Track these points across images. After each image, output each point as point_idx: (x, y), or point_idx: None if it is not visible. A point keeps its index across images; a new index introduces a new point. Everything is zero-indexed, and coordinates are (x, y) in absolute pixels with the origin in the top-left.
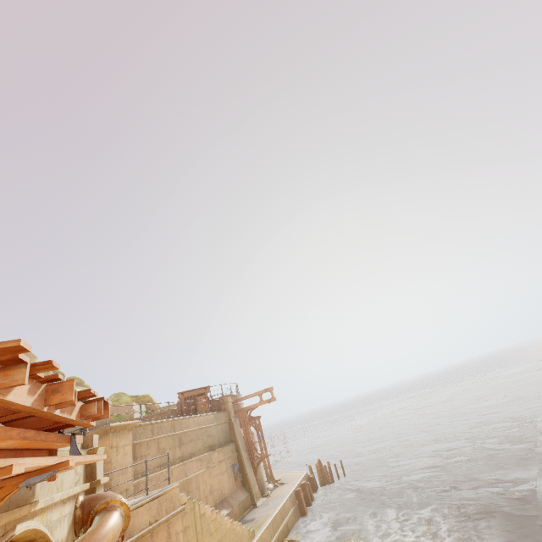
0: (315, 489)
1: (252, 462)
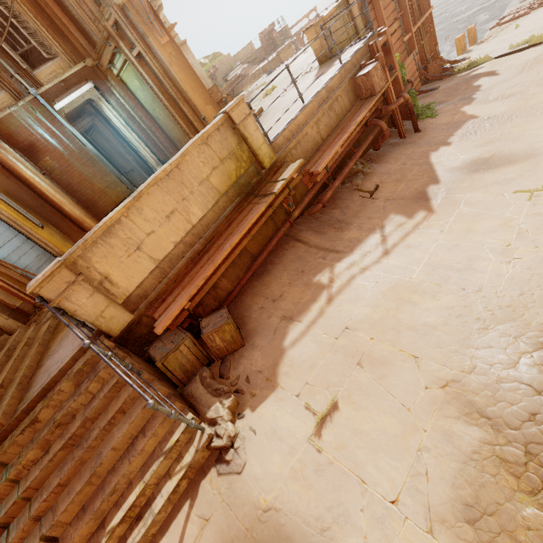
0: None
1: None
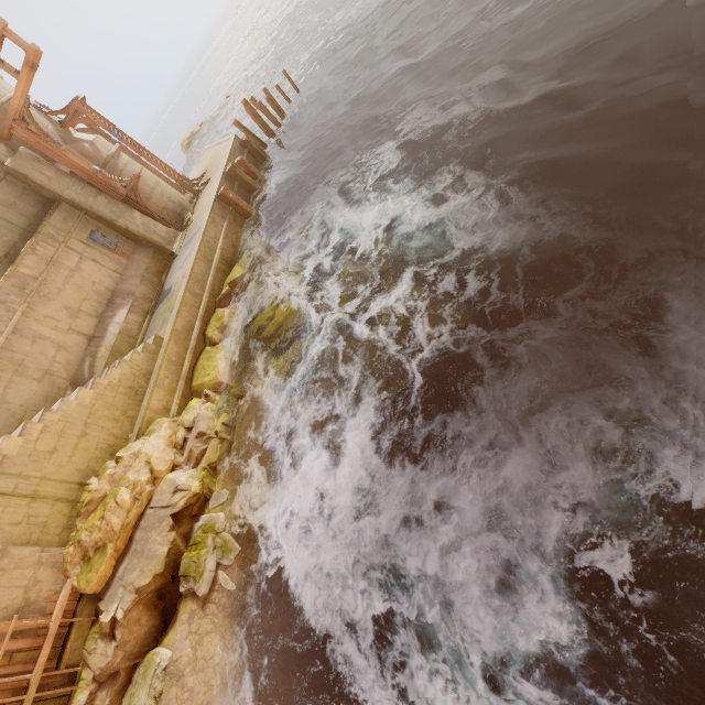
0: (260, 155)
1: (127, 200)
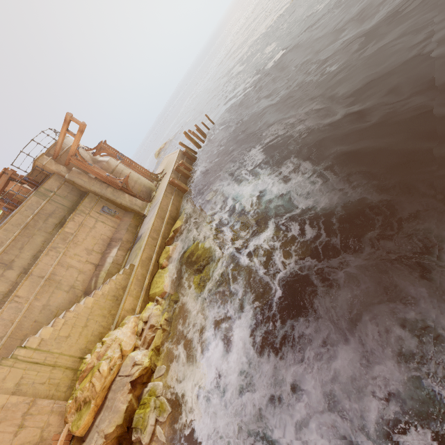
0: (193, 158)
1: (122, 188)
